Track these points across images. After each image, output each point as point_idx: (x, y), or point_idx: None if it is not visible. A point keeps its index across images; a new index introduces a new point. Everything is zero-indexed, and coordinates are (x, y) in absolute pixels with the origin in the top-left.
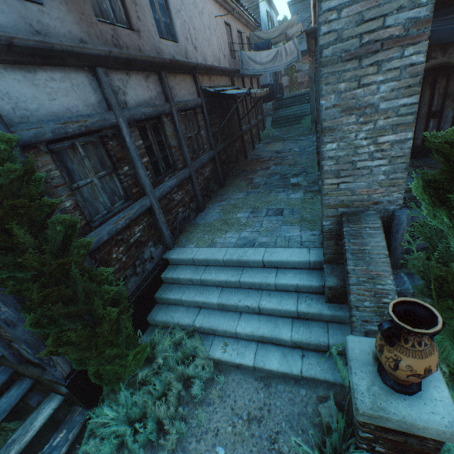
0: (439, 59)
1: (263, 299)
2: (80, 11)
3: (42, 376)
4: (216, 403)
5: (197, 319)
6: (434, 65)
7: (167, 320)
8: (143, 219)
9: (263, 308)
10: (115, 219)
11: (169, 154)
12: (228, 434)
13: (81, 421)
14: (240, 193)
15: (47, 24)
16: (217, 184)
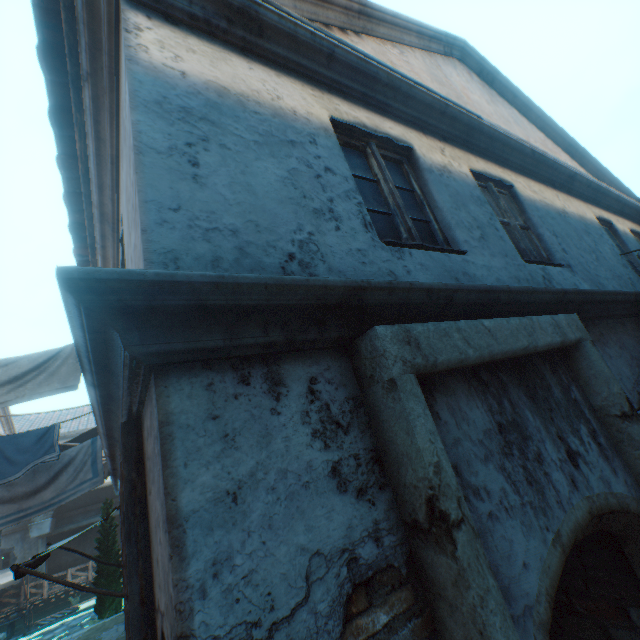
0: None
1: None
2: None
3: None
4: None
5: None
6: None
7: None
8: None
9: None
10: None
11: None
12: None
13: None
14: None
15: None
16: None
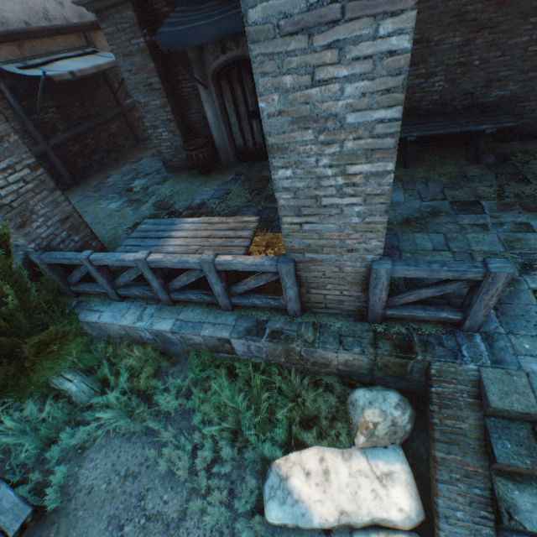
0: (236, 52)
1: None
2: None
3: None
4: None
5: None
6: (235, 57)
7: None
8: None
9: None
10: None
11: None
12: None
13: None
14: (78, 197)
15: None
16: (62, 185)
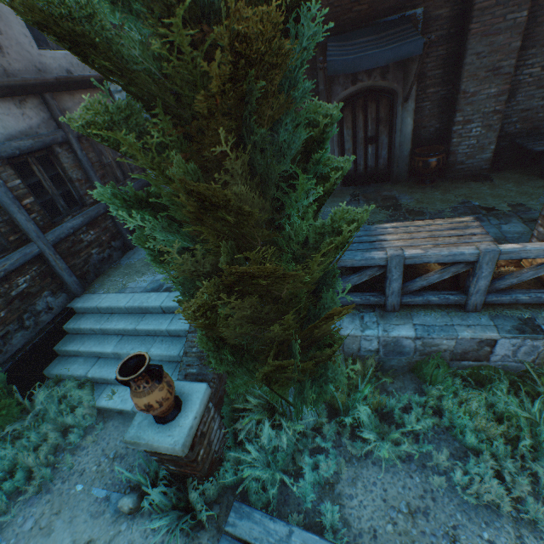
0: (366, 83)
1: (155, 345)
2: None
3: None
4: (91, 448)
5: (92, 370)
6: (363, 88)
7: (62, 373)
8: (31, 268)
9: (152, 355)
10: None
11: (73, 188)
12: (93, 473)
13: None
14: None
15: None
16: None
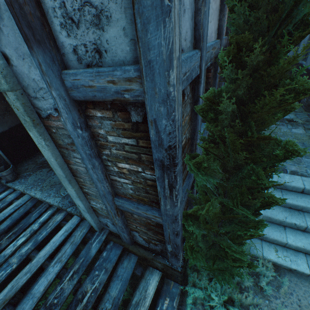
0: None
1: (308, 220)
2: None
3: (155, 259)
4: (281, 298)
5: None
6: None
7: None
8: None
9: None
10: None
11: None
12: None
13: (178, 293)
14: None
15: None
16: None
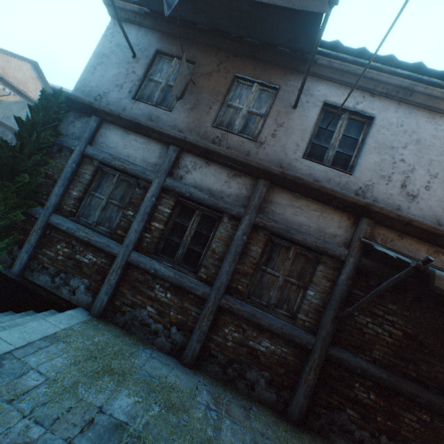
0: None
1: None
2: (198, 118)
3: None
4: None
5: None
6: None
7: None
8: (103, 257)
9: None
10: (81, 227)
11: (205, 254)
12: None
13: None
14: (246, 441)
15: (163, 119)
16: (278, 396)
